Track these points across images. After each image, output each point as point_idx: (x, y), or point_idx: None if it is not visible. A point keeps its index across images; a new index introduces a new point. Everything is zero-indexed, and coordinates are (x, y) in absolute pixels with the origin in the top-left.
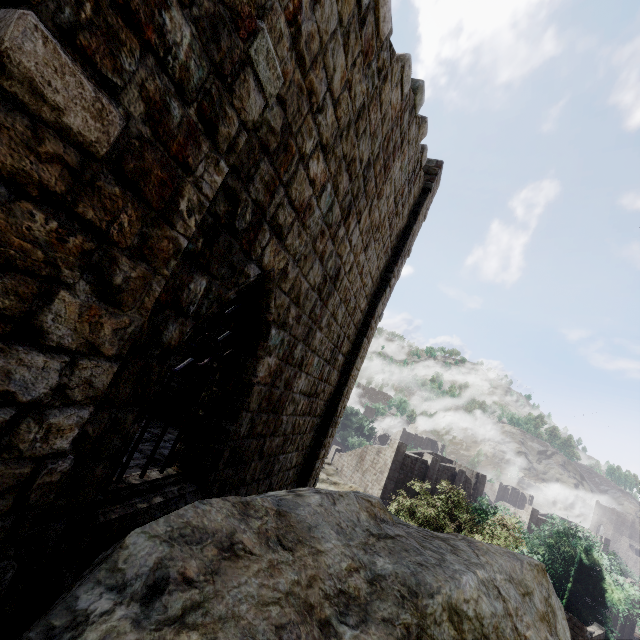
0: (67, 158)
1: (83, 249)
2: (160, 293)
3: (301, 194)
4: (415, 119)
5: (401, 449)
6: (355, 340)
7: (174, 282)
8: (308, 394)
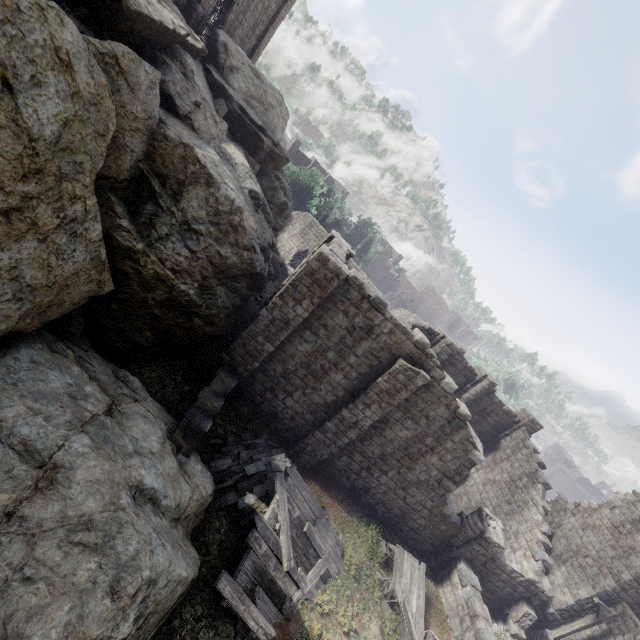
0: None
1: None
2: None
3: None
4: None
5: (297, 145)
6: (267, 26)
7: None
8: (241, 40)
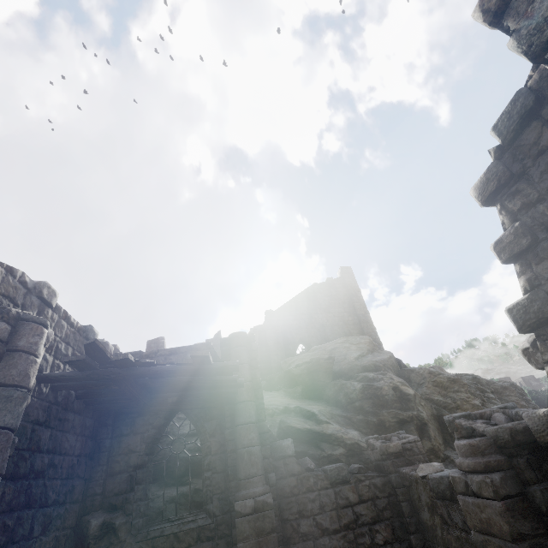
0: (273, 345)
1: (277, 349)
2: (287, 349)
3: (296, 327)
4: (314, 286)
5: None
6: (360, 327)
7: (287, 348)
8: None
